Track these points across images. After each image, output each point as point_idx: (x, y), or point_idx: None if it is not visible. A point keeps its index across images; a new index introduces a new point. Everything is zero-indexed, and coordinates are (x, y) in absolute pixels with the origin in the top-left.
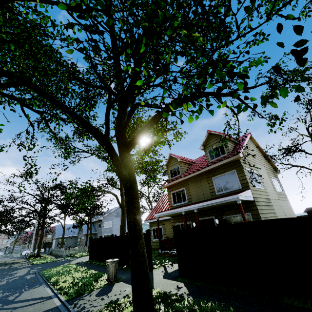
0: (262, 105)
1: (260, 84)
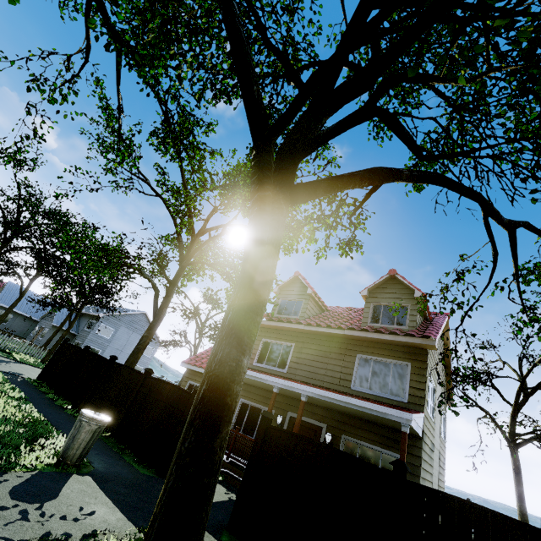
0: None
1: None
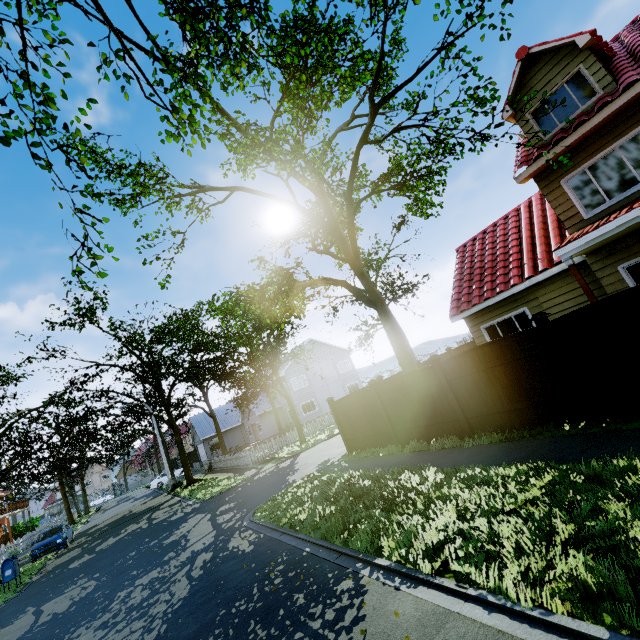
0: None
1: None
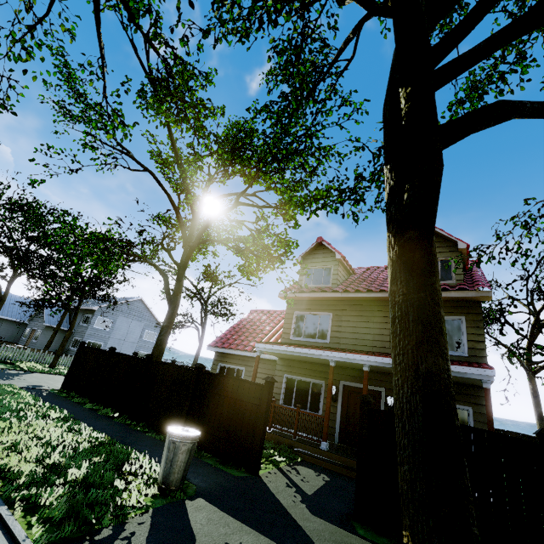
0: None
1: None
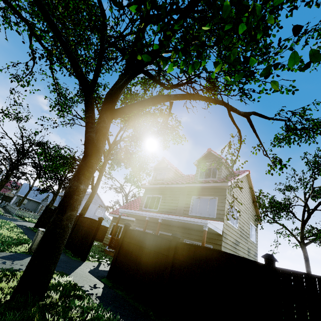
0: (261, 76)
1: (278, 119)
